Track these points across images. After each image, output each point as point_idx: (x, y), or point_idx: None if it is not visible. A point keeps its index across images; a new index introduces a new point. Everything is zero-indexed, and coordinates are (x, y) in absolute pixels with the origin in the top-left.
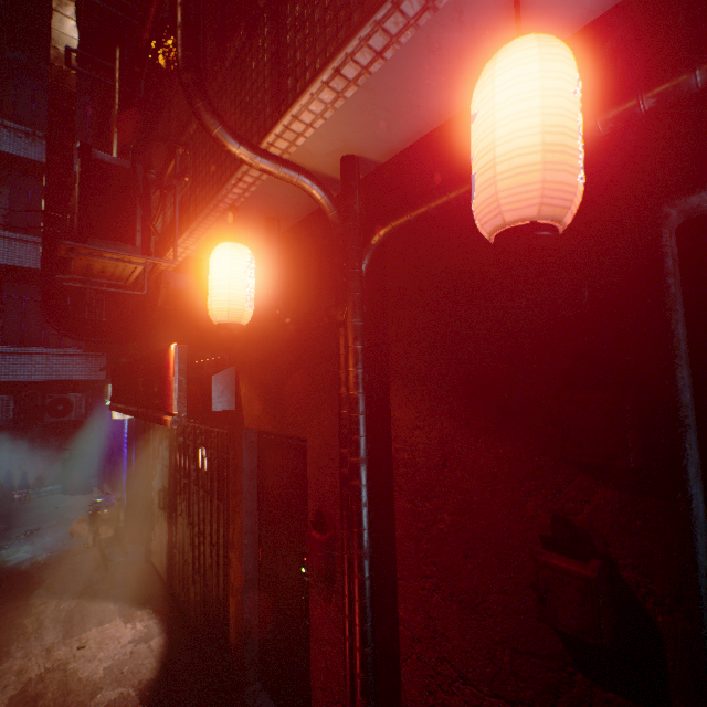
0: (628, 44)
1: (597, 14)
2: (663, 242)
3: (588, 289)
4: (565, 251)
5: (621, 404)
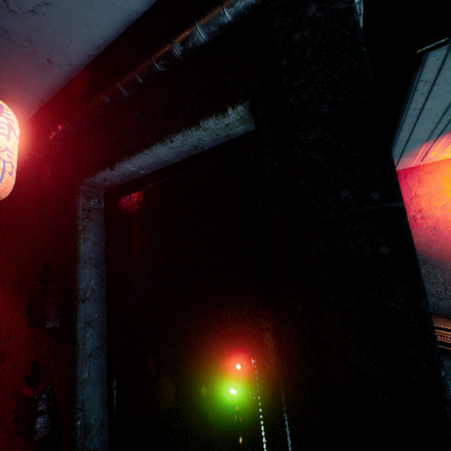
0: (72, 101)
1: (64, 83)
2: (77, 202)
3: (56, 225)
4: (52, 203)
5: (45, 291)
